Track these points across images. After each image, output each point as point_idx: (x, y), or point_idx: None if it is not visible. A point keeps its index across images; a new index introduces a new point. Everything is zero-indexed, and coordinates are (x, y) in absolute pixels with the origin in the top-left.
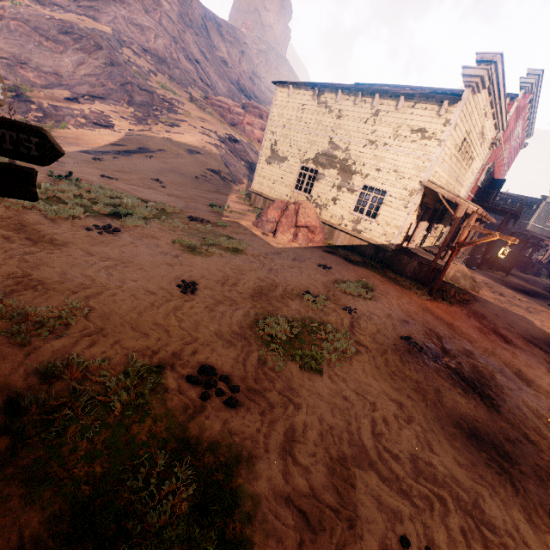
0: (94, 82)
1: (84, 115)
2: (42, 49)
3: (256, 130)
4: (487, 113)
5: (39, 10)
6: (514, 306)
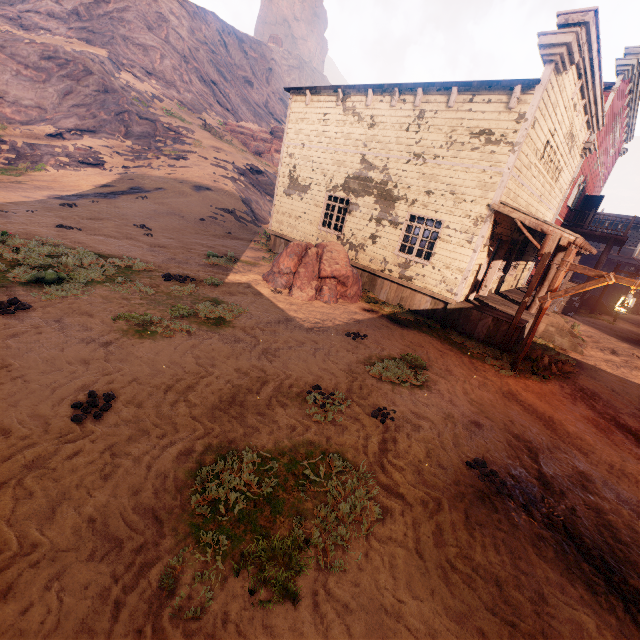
0: (84, 113)
1: (68, 153)
2: (21, 79)
3: None
4: (577, 104)
5: (17, 34)
6: (635, 370)
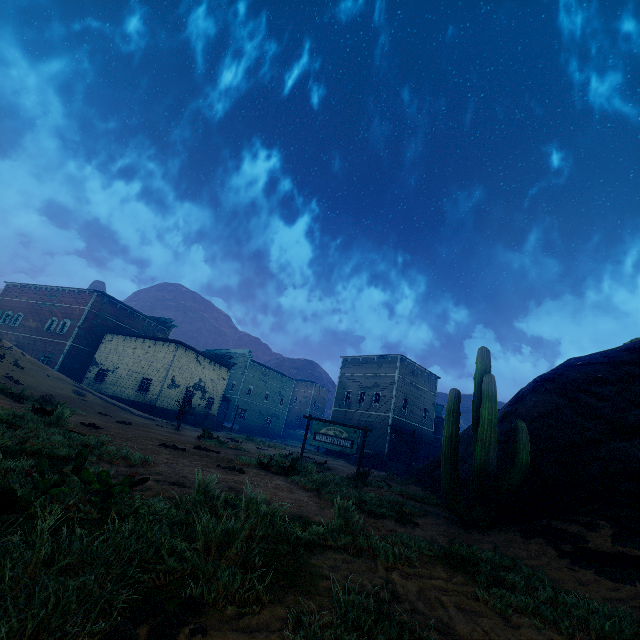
0: None
1: None
2: None
3: None
4: None
5: None
6: None
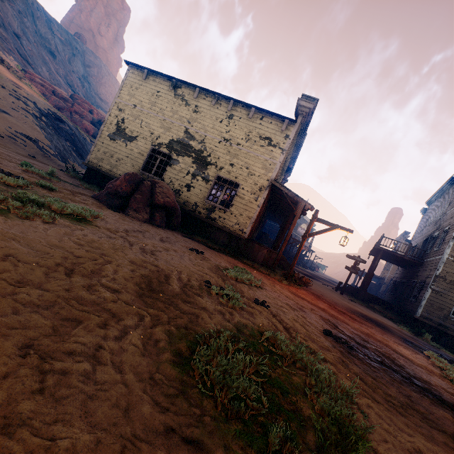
0: None
1: None
2: None
3: (85, 120)
4: (294, 144)
5: None
6: (317, 286)
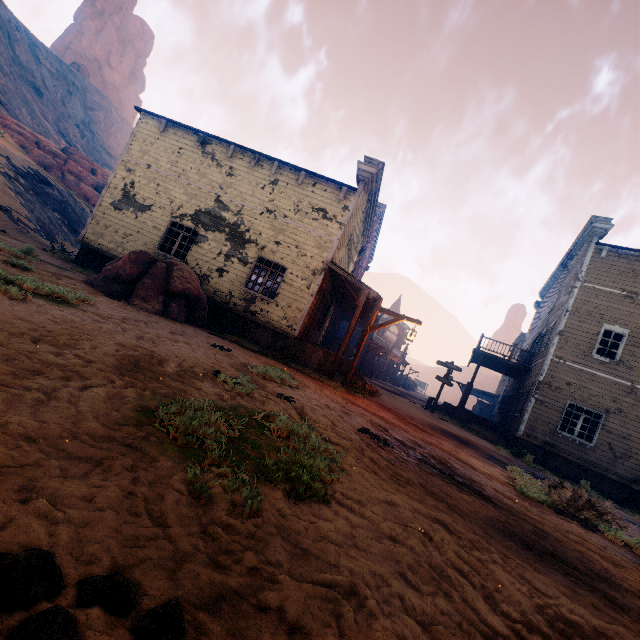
0: None
1: None
2: None
3: (84, 184)
4: (364, 219)
5: None
6: (397, 401)
